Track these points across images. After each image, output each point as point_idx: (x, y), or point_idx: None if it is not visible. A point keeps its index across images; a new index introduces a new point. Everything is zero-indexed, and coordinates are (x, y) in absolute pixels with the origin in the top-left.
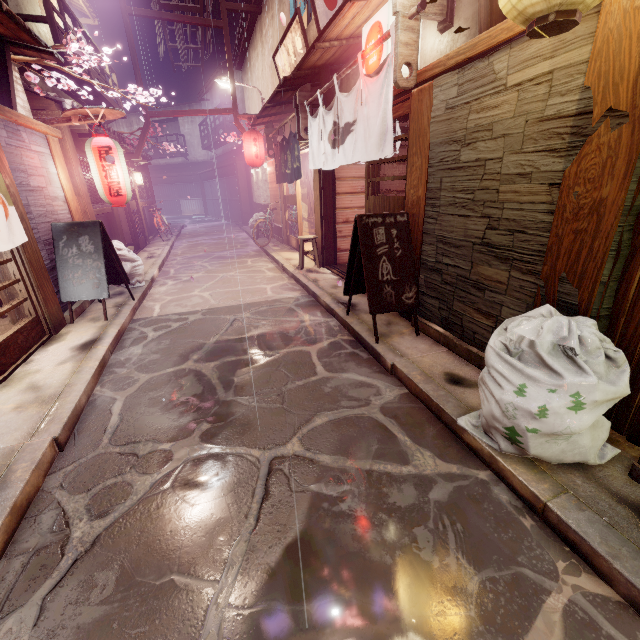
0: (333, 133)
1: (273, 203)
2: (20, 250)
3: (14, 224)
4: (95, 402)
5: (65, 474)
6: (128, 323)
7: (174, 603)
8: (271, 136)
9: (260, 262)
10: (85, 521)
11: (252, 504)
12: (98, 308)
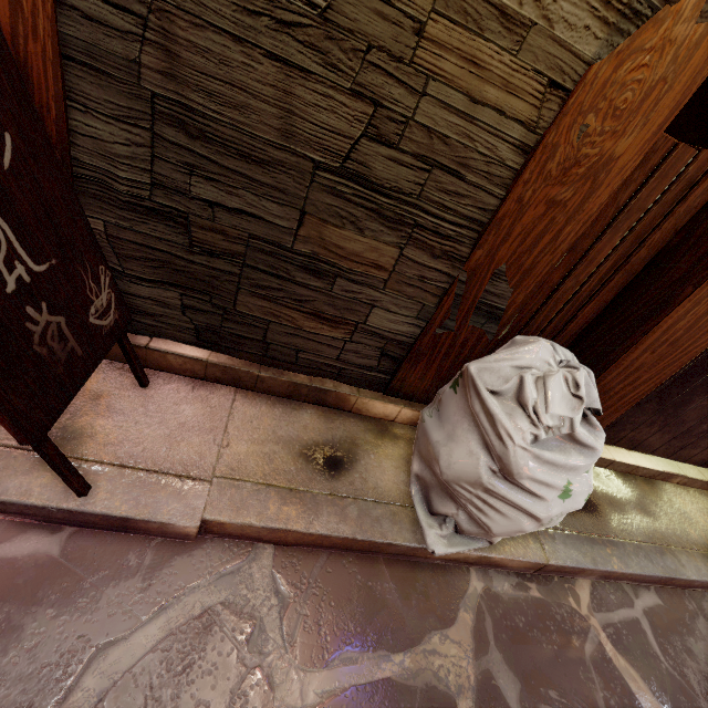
0: None
1: None
2: None
3: None
4: None
5: None
6: None
7: None
8: None
9: None
10: None
11: None
12: None
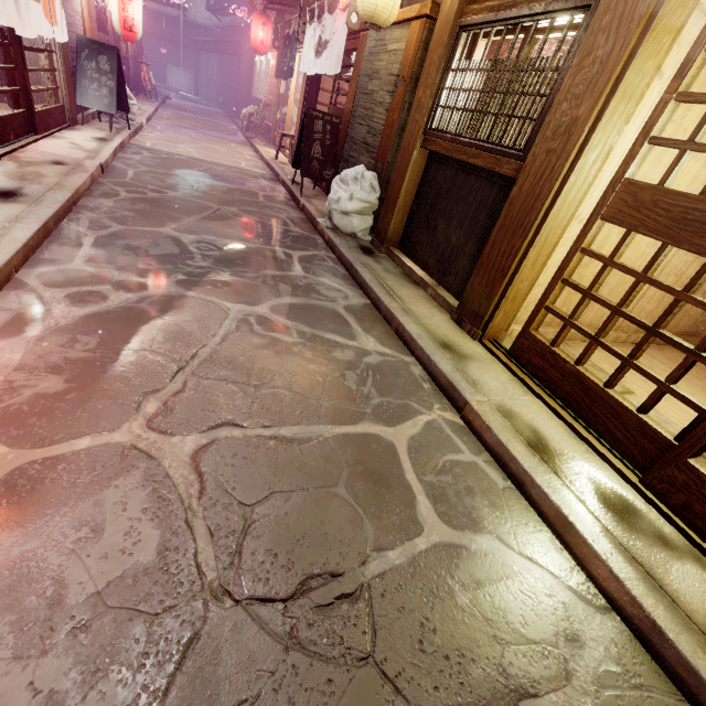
0: (318, 45)
1: (268, 98)
2: (60, 47)
3: (63, 24)
4: (115, 167)
5: (109, 181)
6: (127, 143)
7: (171, 216)
8: (279, 27)
9: (243, 148)
10: (126, 193)
11: (208, 212)
12: (100, 124)
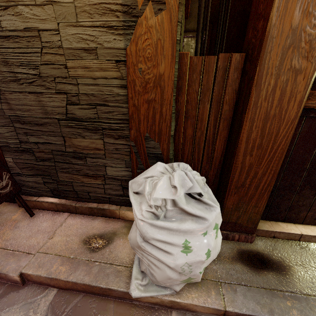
0: None
1: None
2: None
3: None
4: None
5: None
6: None
7: None
8: None
9: None
10: None
11: None
12: None
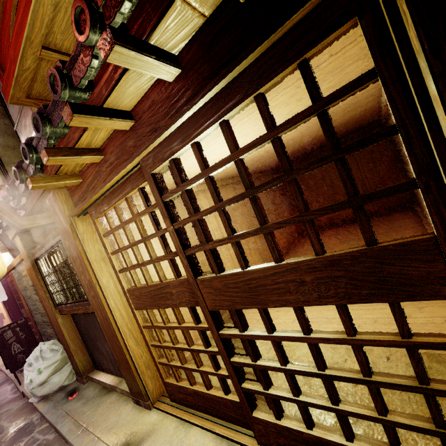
0: None
1: None
2: None
3: None
4: None
5: None
6: None
7: None
8: None
9: None
10: None
11: None
12: None
